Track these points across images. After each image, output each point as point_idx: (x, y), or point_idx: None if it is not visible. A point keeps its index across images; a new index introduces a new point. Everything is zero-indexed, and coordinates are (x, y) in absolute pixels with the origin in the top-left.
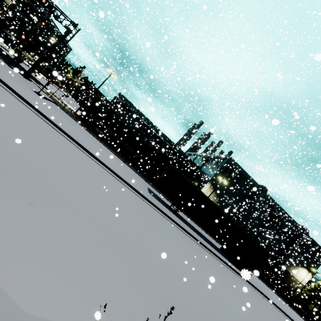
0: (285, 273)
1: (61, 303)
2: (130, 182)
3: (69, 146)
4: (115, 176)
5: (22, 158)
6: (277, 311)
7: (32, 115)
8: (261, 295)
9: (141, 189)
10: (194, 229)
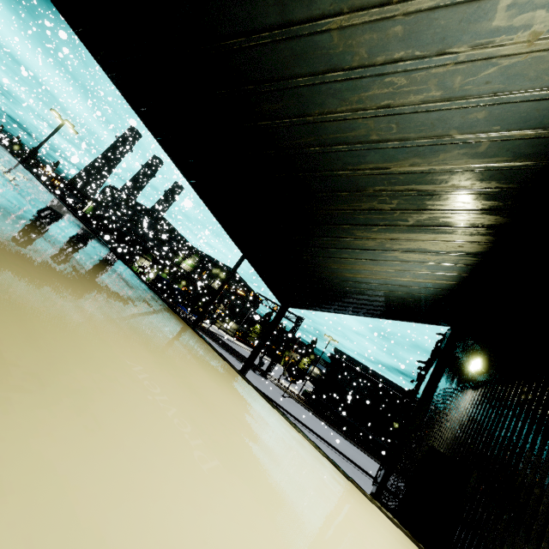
0: None
1: None
2: None
3: (349, 467)
4: None
5: None
6: None
7: (313, 437)
8: None
9: None
10: None
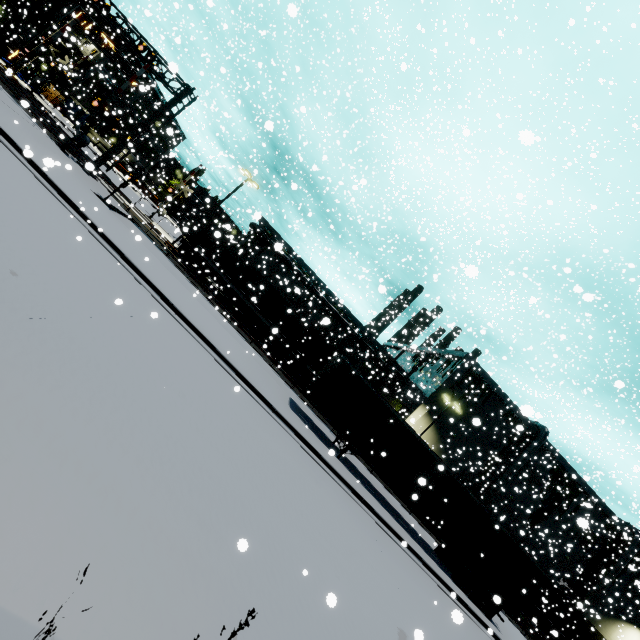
0: (589, 634)
1: (0, 557)
2: (252, 379)
3: (138, 293)
4: (221, 362)
5: (27, 288)
6: None
7: (79, 229)
8: None
9: (273, 396)
10: (381, 499)
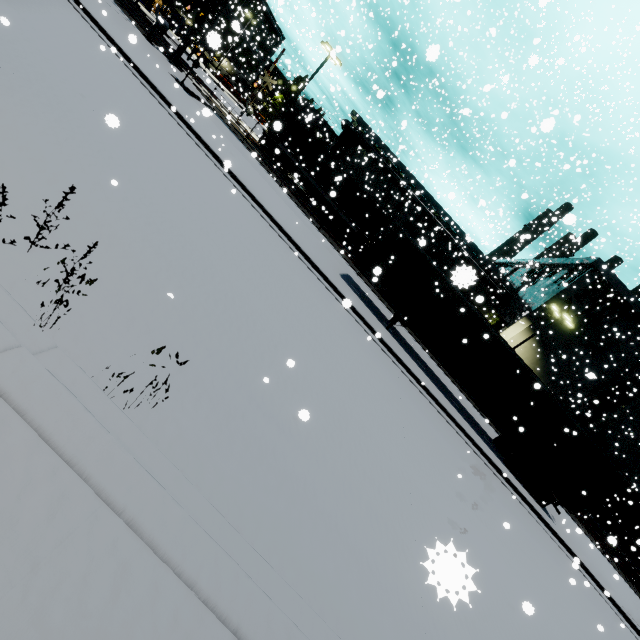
0: None
1: None
2: (296, 237)
3: (182, 139)
4: (261, 213)
5: (40, 71)
6: (606, 607)
7: (134, 82)
8: (569, 558)
9: (318, 258)
10: (433, 377)
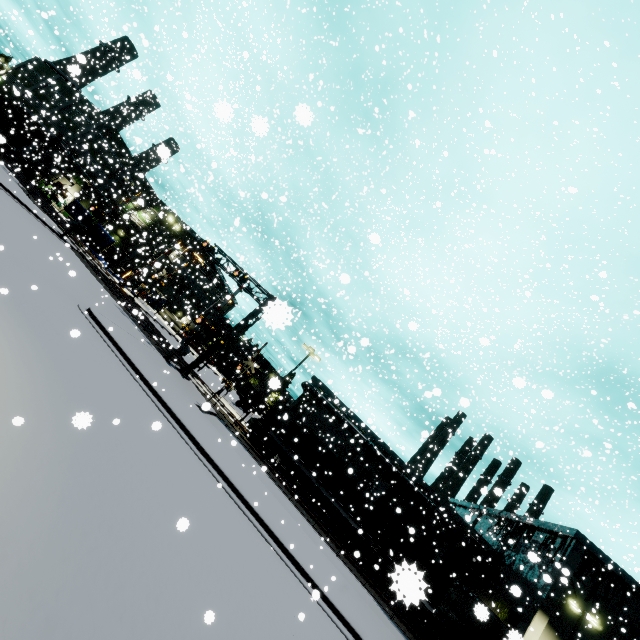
0: None
1: None
2: None
3: (272, 562)
4: None
5: None
6: None
7: (213, 485)
8: None
9: None
10: None
